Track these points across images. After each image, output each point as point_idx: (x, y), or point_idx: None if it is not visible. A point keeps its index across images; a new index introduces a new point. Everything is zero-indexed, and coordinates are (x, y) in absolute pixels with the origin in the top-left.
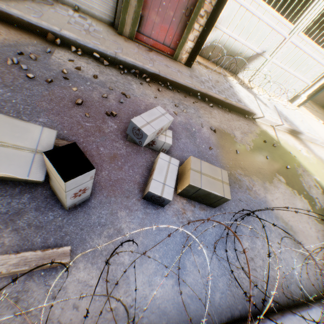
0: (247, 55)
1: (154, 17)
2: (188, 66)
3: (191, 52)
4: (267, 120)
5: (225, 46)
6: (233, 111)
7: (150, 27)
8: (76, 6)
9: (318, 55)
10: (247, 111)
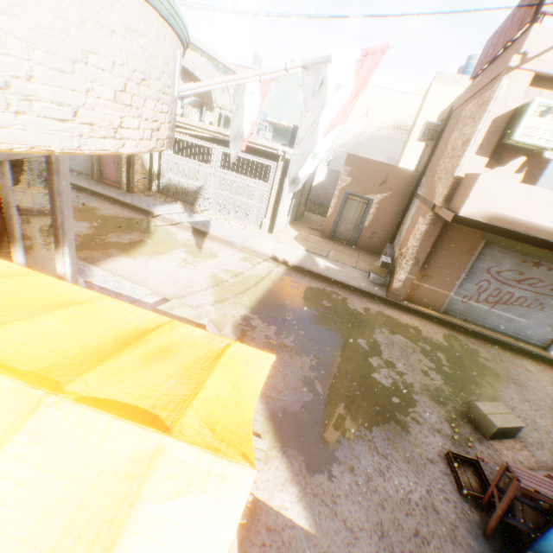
0: (193, 190)
1: (107, 170)
2: (129, 192)
3: (127, 183)
4: (166, 218)
5: (175, 185)
6: (137, 210)
7: (107, 174)
8: (82, 172)
9: (249, 181)
10: (146, 210)
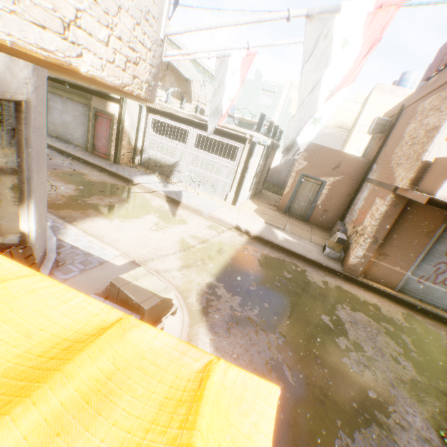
0: (170, 164)
1: (99, 144)
2: (115, 163)
3: (114, 156)
4: (144, 186)
5: (155, 160)
6: (119, 178)
7: (98, 148)
8: (78, 145)
9: (218, 160)
10: (127, 178)
